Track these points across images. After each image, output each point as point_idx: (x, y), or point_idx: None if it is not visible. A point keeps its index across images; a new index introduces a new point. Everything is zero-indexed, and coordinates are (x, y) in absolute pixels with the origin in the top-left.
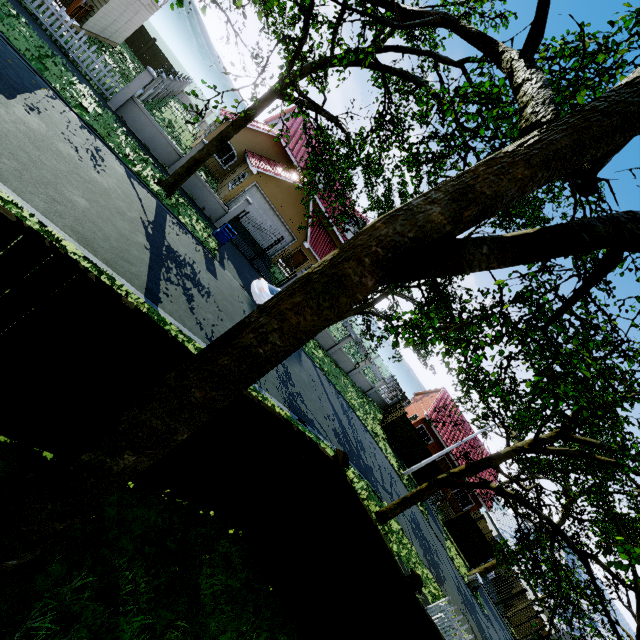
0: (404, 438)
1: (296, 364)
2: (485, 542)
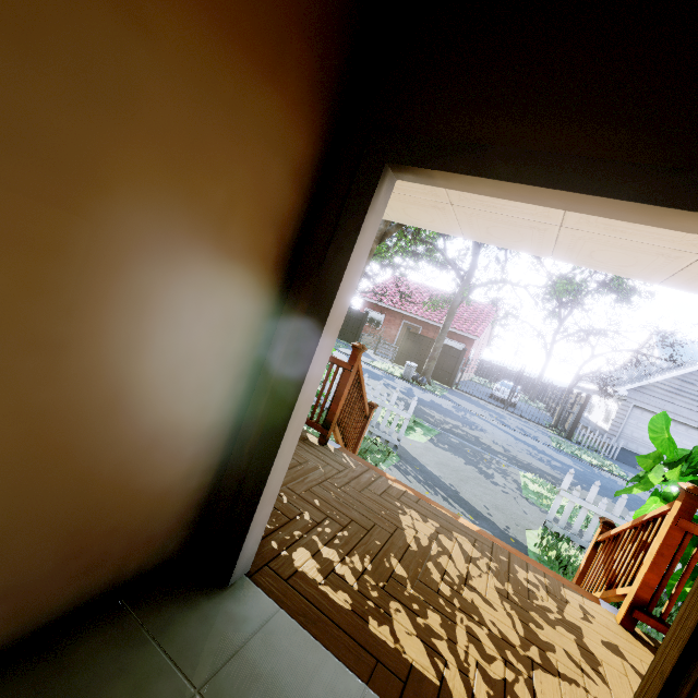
0: None
1: None
2: (445, 348)
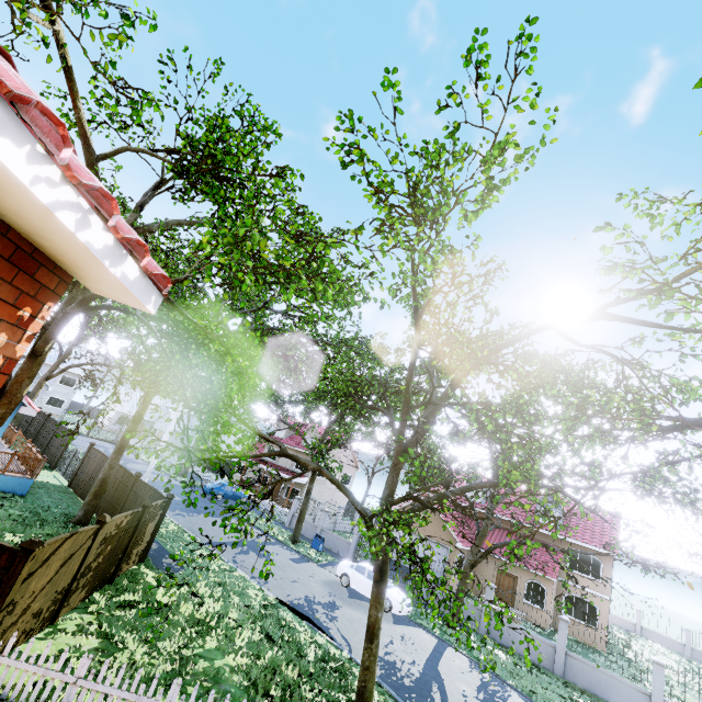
0: None
1: None
2: None
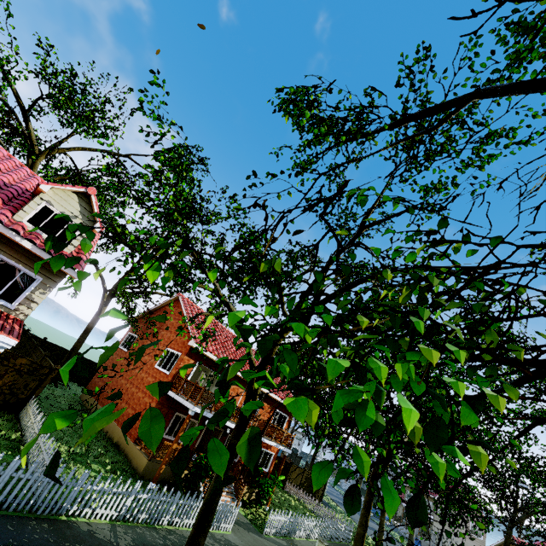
0: None
1: None
2: None
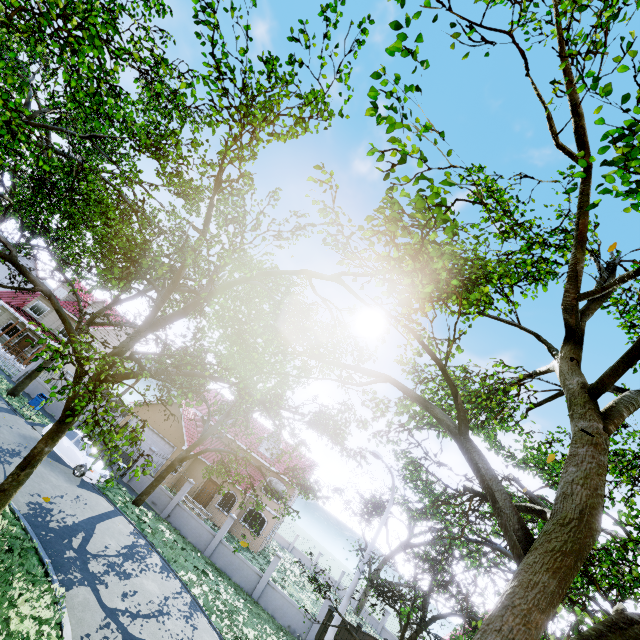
0: None
1: (56, 475)
2: None
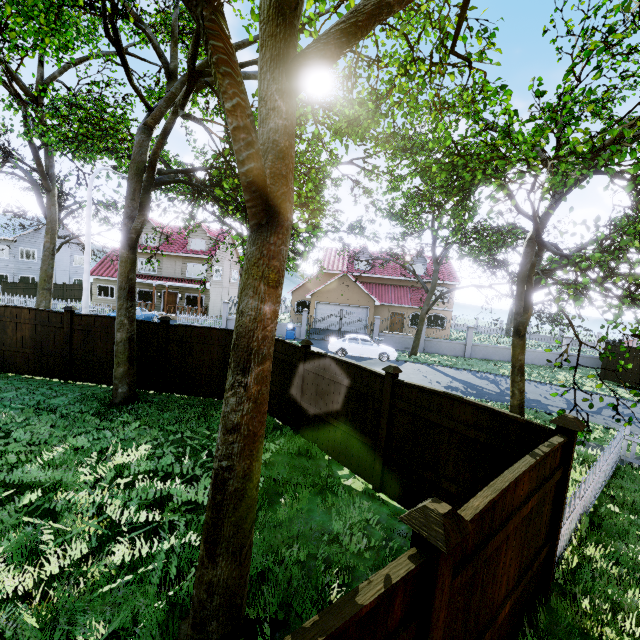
0: (639, 368)
1: None
2: None
